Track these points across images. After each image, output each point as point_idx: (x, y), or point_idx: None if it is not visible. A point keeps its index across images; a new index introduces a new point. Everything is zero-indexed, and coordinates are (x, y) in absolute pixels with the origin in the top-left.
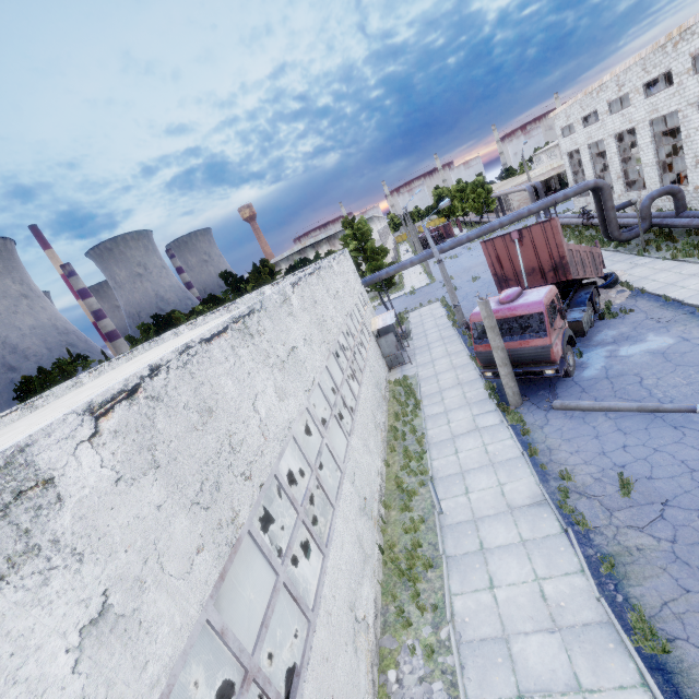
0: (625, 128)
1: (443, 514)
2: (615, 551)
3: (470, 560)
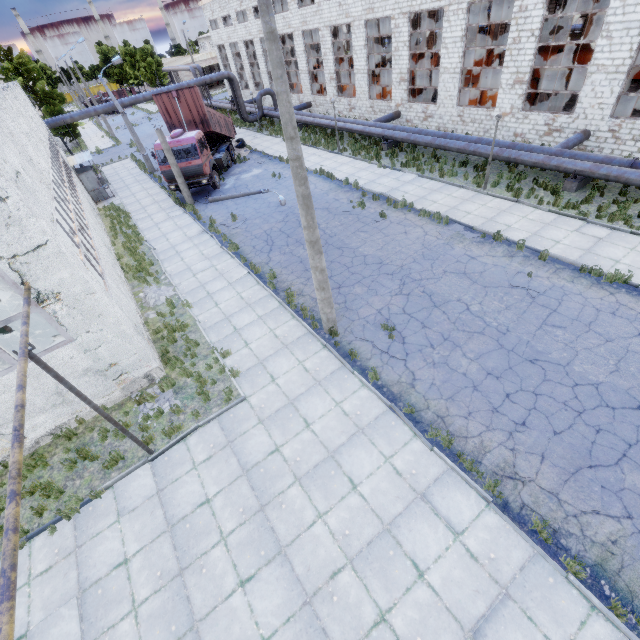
0: (248, 38)
1: (156, 250)
2: (229, 236)
3: (172, 257)
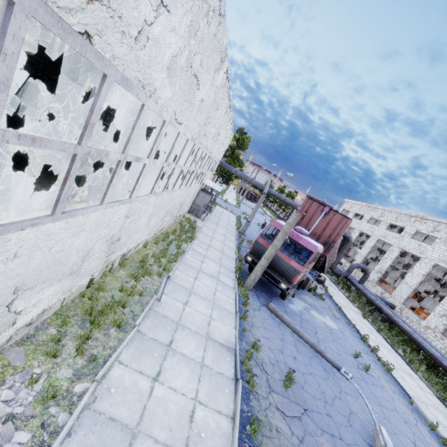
0: (367, 232)
1: (159, 303)
2: (262, 419)
3: (153, 346)
